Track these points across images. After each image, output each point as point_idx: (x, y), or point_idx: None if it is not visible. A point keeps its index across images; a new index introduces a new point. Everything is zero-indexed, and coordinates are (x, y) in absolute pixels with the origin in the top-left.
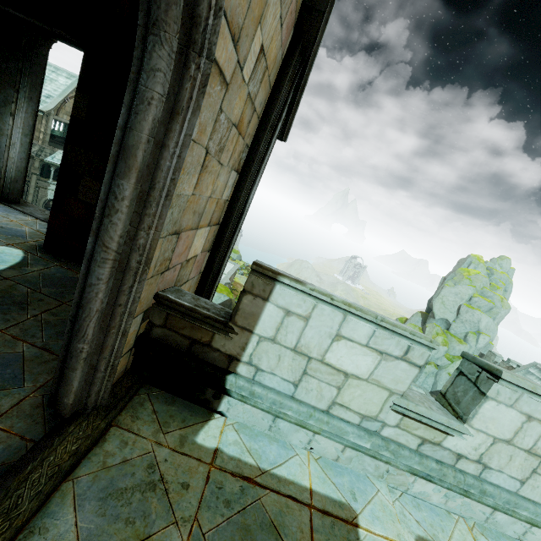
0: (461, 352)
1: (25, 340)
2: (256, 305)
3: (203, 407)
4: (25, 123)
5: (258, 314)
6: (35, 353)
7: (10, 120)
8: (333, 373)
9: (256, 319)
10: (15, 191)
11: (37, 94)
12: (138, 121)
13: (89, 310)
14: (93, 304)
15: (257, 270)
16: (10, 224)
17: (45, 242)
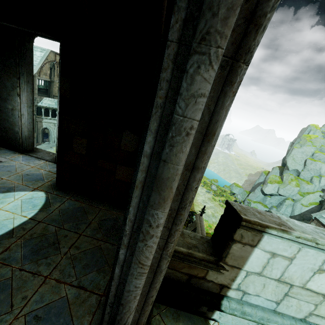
0: (309, 190)
1: (65, 281)
2: (245, 250)
3: (199, 316)
4: (28, 99)
5: (246, 257)
6: (75, 294)
7: (18, 99)
8: (312, 295)
9: (244, 260)
10: (30, 144)
11: (31, 77)
12: (173, 153)
13: (128, 307)
14: (132, 304)
15: (246, 225)
16: (32, 170)
17: (56, 182)
